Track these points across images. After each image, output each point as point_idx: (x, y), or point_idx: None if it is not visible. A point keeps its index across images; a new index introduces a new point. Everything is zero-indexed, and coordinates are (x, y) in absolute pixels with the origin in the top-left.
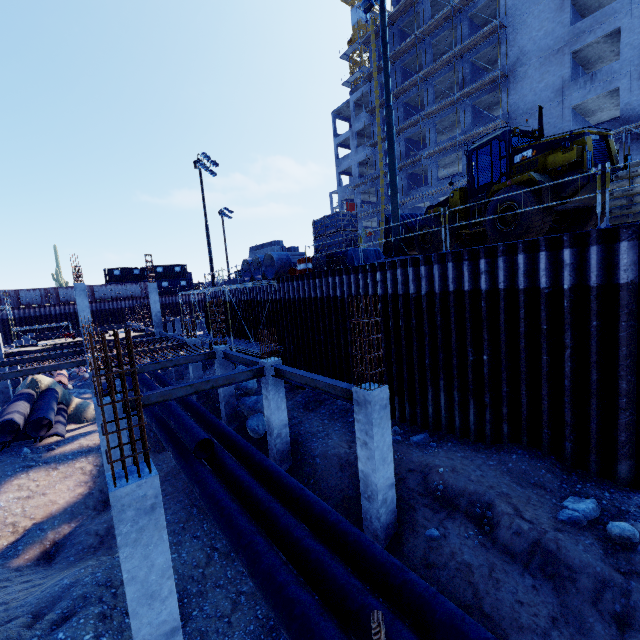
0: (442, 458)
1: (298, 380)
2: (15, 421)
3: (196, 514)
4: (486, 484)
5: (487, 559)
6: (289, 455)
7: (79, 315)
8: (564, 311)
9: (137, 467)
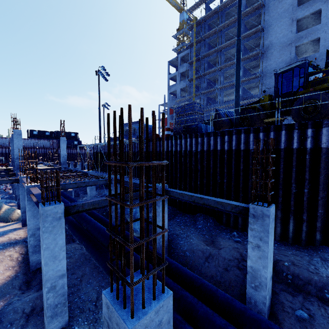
0: (279, 255)
1: (186, 199)
2: None
3: None
4: (324, 275)
5: None
6: (166, 249)
7: (15, 150)
8: None
9: (153, 286)
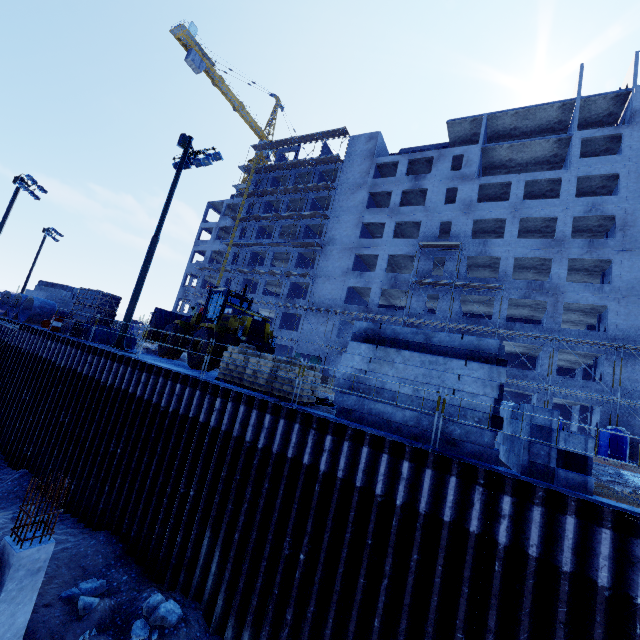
0: None
1: None
2: None
3: None
4: None
5: None
6: None
7: None
8: (165, 427)
9: None
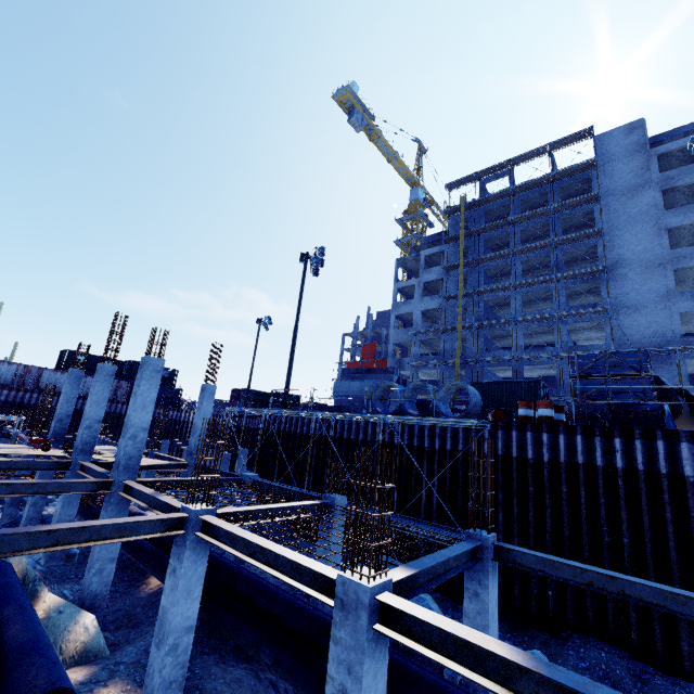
0: None
1: None
2: None
3: None
4: None
5: None
6: None
7: (134, 413)
8: None
9: None
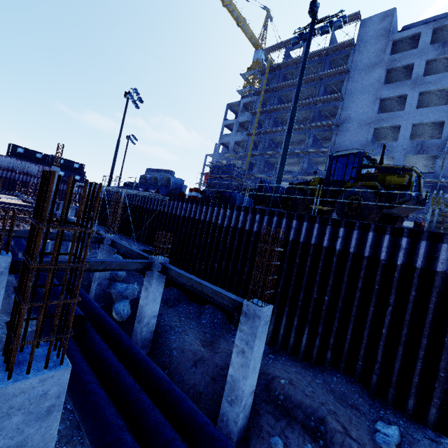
0: (280, 370)
1: (184, 281)
2: None
3: None
4: (318, 400)
5: None
6: (149, 343)
7: None
8: (394, 279)
9: (47, 354)
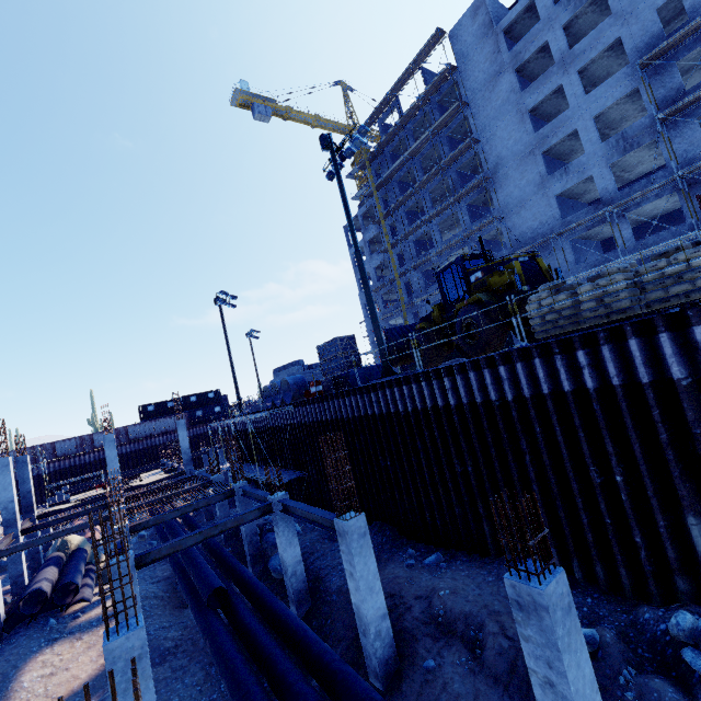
0: (447, 579)
1: (300, 514)
2: (43, 590)
3: (214, 674)
4: (481, 603)
5: (474, 685)
6: (307, 594)
7: (108, 466)
8: (514, 420)
9: (126, 621)
